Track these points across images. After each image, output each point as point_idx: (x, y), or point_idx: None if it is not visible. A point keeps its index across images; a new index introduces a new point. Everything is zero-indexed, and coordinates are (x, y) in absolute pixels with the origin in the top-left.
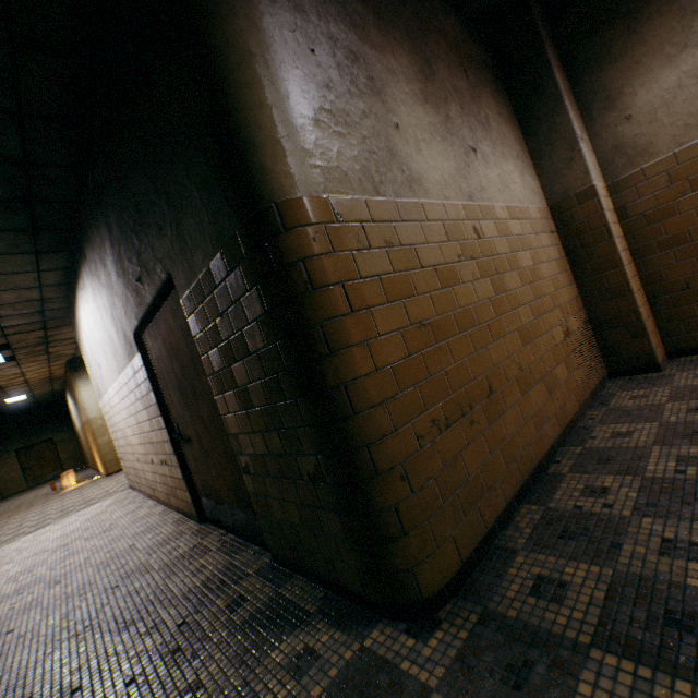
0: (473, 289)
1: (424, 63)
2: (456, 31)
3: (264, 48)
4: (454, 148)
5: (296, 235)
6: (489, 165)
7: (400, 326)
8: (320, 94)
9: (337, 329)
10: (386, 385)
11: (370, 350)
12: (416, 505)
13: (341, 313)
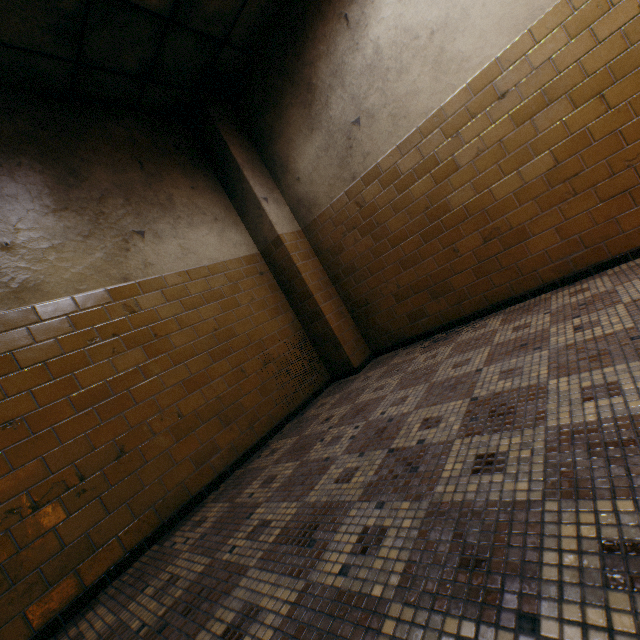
0: (113, 364)
1: (69, 174)
2: (132, 129)
3: None
4: (105, 240)
5: None
6: (165, 240)
7: None
8: None
9: None
10: None
11: None
12: None
13: None
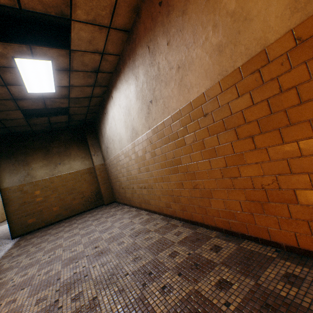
0: (45, 193)
1: (47, 151)
2: (66, 135)
3: (2, 169)
4: (51, 166)
5: (3, 193)
6: (65, 165)
7: (20, 202)
8: (12, 171)
9: (6, 204)
10: (13, 211)
11: (11, 207)
12: (14, 226)
13: (7, 202)
